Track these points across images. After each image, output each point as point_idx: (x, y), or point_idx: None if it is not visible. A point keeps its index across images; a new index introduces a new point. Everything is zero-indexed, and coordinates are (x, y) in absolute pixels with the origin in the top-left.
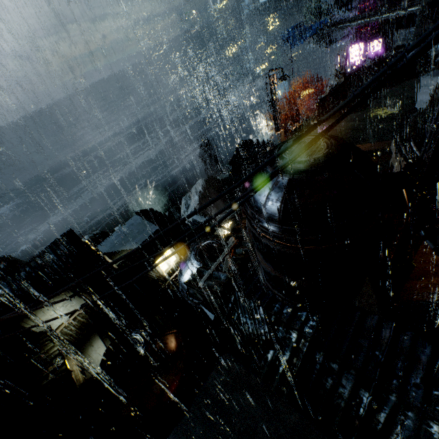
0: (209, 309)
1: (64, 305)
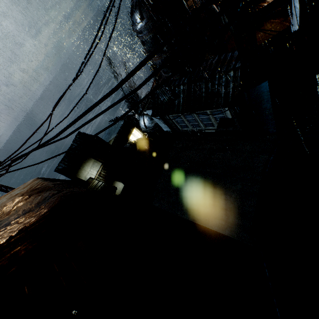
0: (150, 109)
1: (92, 166)
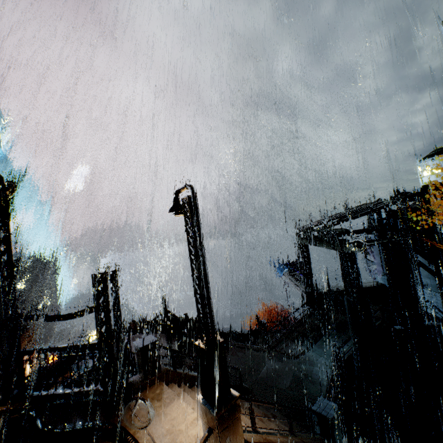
0: None
1: None
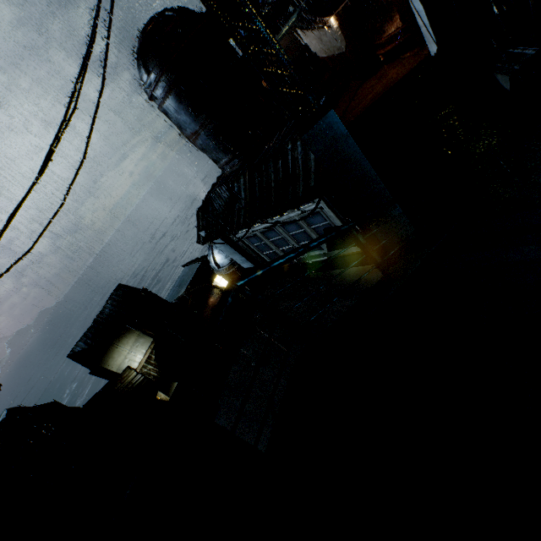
0: (204, 229)
1: (134, 345)
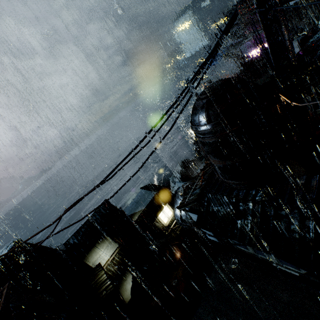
0: (194, 213)
1: (106, 248)
